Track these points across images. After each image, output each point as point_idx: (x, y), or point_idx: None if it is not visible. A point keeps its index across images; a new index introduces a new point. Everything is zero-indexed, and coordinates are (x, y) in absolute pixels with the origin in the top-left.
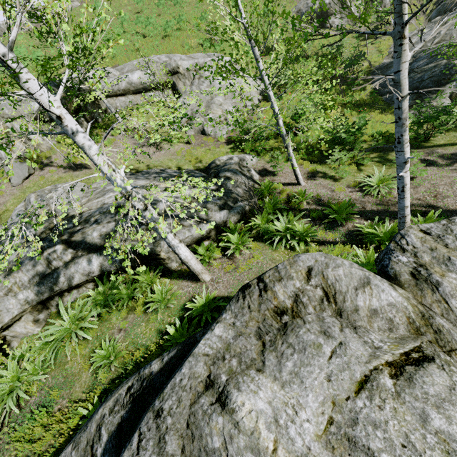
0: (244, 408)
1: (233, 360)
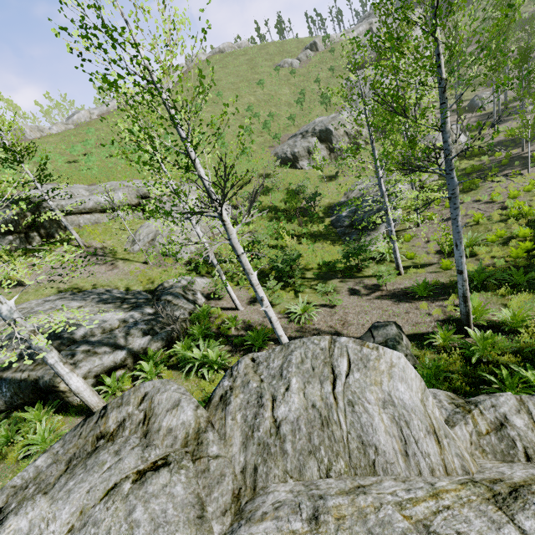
0: (8, 529)
1: (33, 488)
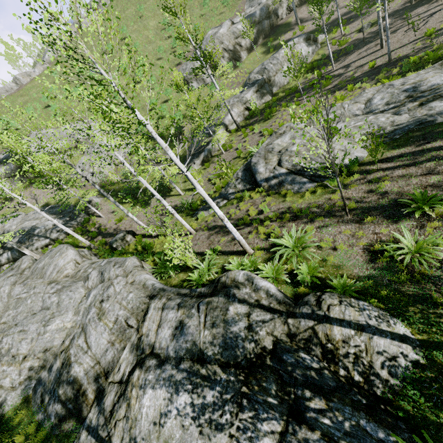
0: None
1: None
